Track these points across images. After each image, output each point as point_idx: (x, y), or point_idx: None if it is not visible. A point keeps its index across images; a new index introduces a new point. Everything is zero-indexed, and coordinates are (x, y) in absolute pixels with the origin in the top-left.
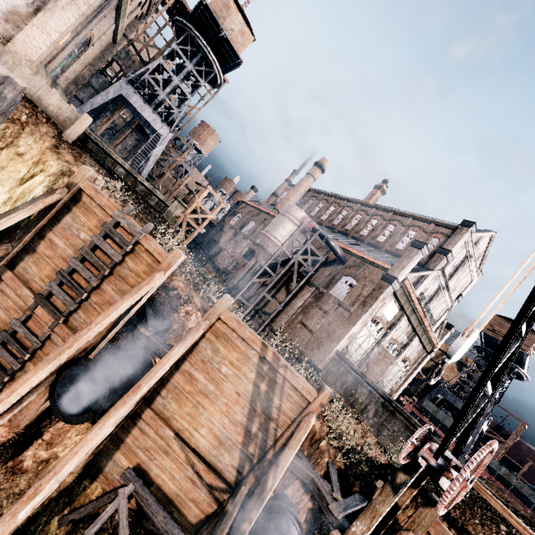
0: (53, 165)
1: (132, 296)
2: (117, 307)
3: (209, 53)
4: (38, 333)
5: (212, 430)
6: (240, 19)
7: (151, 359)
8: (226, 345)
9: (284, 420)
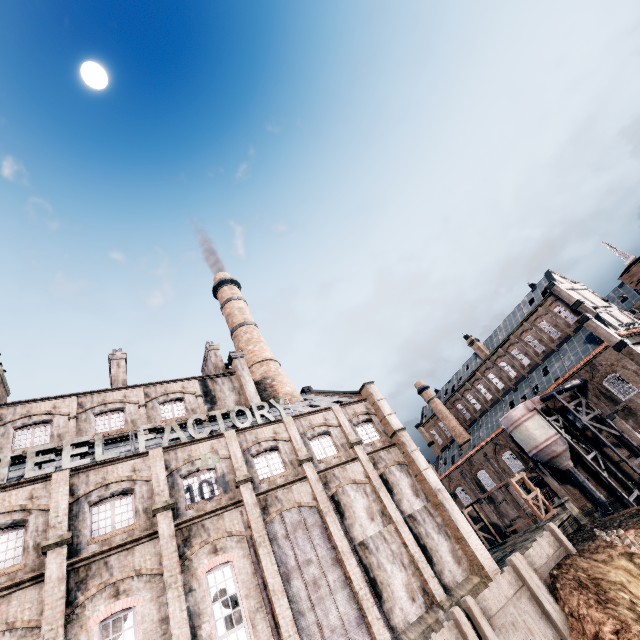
0: (623, 563)
1: None
2: None
3: None
4: None
5: None
6: None
7: None
8: None
9: None
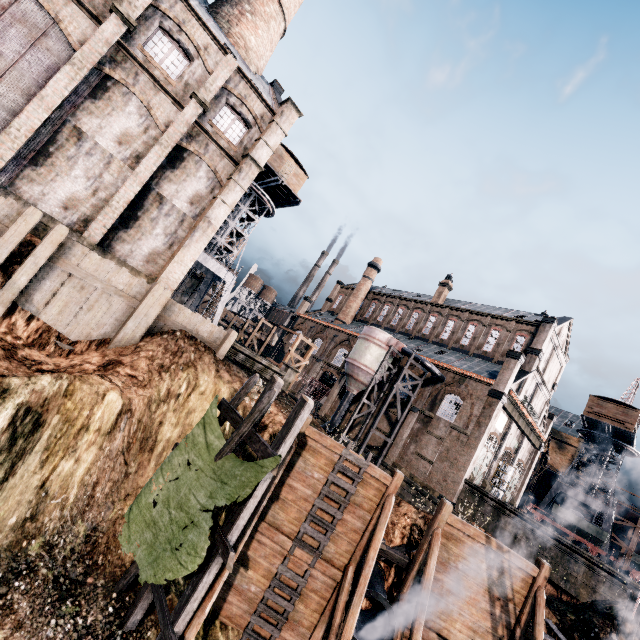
0: (224, 391)
1: (384, 525)
2: (379, 539)
3: (263, 194)
4: (299, 571)
5: (465, 623)
6: (293, 164)
7: (378, 565)
8: (456, 544)
9: (519, 598)
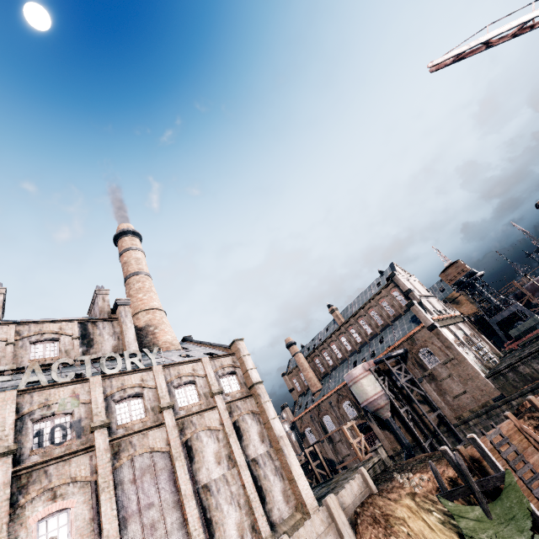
0: (408, 501)
1: None
2: None
3: None
4: None
5: None
6: None
7: None
8: None
9: None
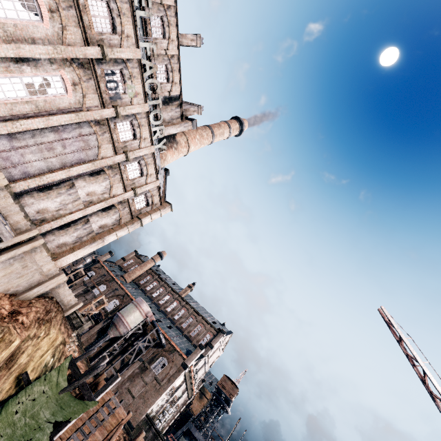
0: (60, 339)
1: (113, 440)
2: None
3: None
4: None
5: None
6: None
7: None
8: None
9: None
